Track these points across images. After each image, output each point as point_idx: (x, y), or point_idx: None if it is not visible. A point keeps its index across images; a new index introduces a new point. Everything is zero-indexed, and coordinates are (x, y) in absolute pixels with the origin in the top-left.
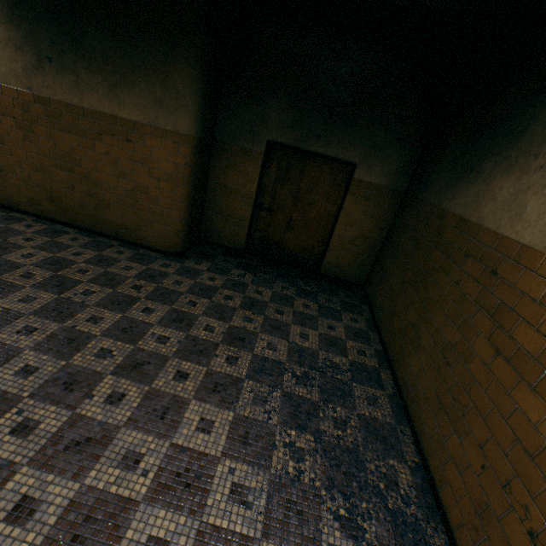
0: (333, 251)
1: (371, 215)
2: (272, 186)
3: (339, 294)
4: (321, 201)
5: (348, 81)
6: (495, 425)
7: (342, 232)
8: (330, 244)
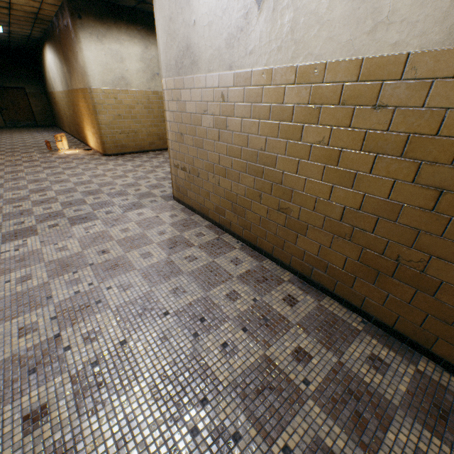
0: (38, 117)
1: (41, 102)
2: (2, 101)
3: (48, 127)
4: (22, 102)
5: (5, 65)
6: (60, 115)
7: (36, 110)
8: (35, 115)
